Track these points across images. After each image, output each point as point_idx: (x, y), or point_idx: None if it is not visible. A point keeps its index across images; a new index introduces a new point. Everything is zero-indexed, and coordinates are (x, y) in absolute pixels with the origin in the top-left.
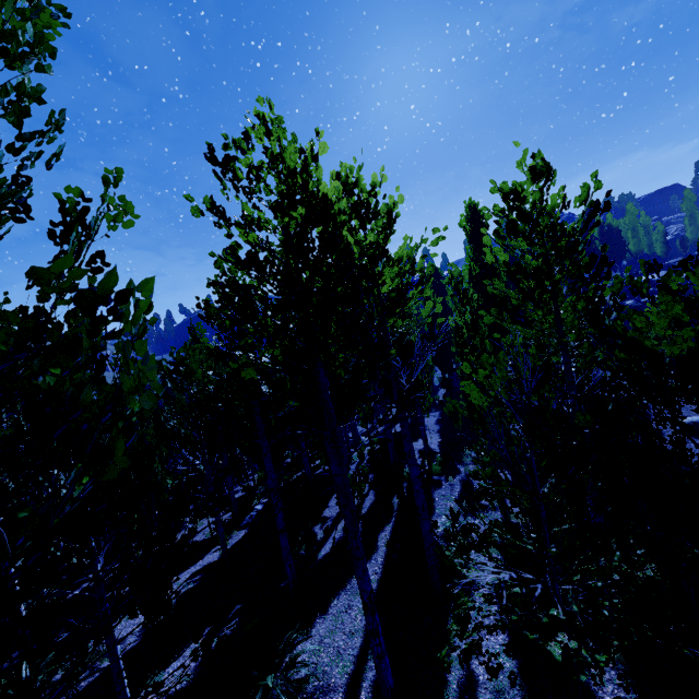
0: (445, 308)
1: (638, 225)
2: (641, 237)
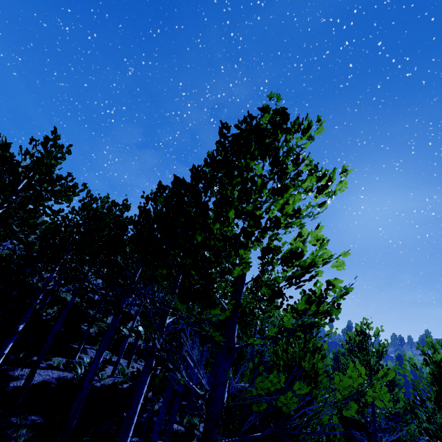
0: None
1: None
2: None
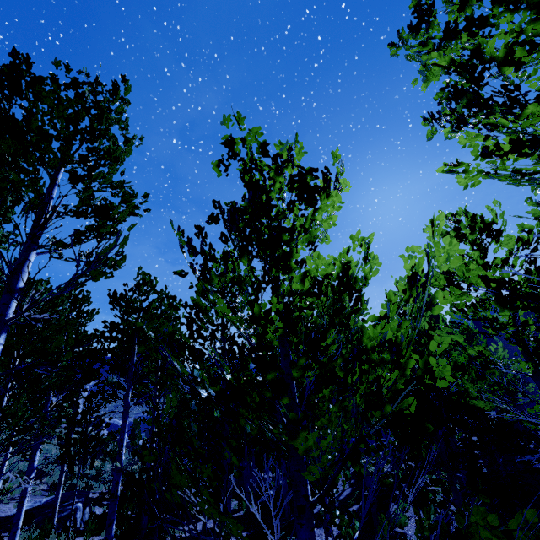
0: None
1: None
2: None
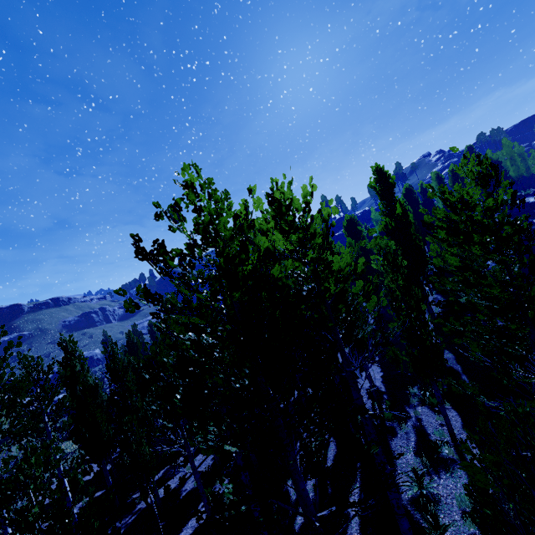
0: (364, 249)
1: (514, 155)
2: (519, 164)
